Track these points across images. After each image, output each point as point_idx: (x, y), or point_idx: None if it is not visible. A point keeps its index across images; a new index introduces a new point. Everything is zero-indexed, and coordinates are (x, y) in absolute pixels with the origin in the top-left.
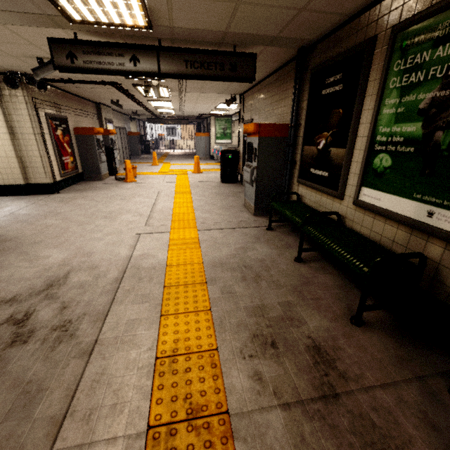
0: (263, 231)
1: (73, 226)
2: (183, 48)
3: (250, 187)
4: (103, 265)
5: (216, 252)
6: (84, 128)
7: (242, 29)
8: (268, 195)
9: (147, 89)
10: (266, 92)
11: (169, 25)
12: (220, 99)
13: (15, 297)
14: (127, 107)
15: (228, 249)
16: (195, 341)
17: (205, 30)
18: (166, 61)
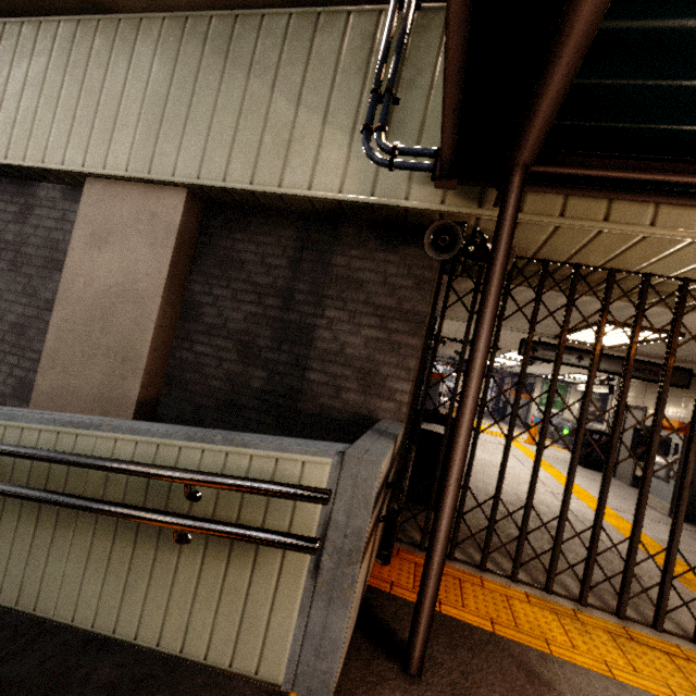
0: (695, 535)
1: (475, 465)
2: (622, 357)
3: (662, 483)
4: (550, 505)
5: (653, 533)
6: (435, 373)
7: (689, 358)
8: (691, 499)
9: (531, 360)
10: (677, 389)
11: (625, 348)
12: (584, 372)
13: (512, 504)
14: (453, 354)
15: (665, 536)
16: (694, 578)
17: (653, 353)
18: (605, 363)
